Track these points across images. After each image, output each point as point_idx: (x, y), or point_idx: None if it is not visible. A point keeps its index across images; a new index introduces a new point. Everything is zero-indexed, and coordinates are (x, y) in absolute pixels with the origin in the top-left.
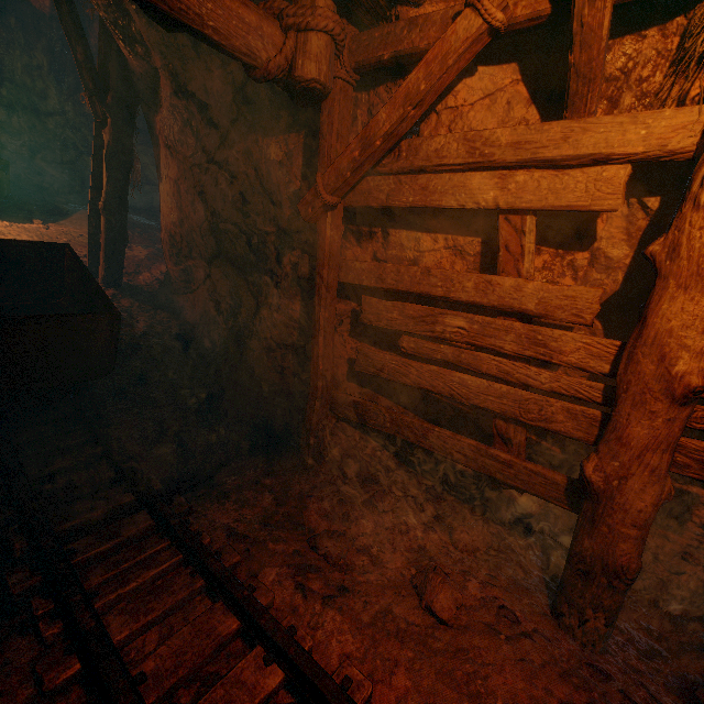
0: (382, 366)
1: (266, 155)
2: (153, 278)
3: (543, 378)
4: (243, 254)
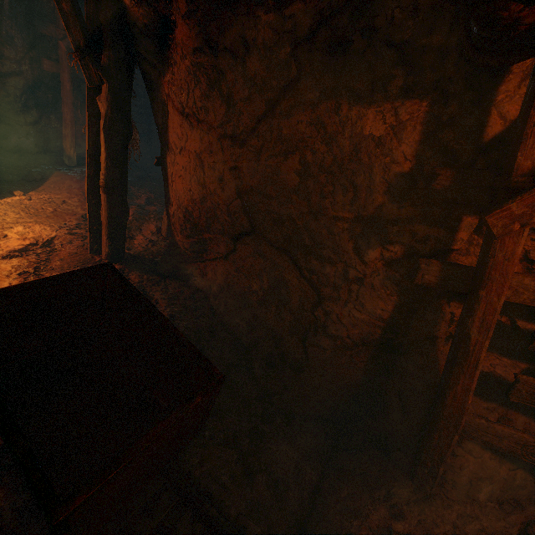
0: None
1: (354, 128)
2: (146, 241)
3: None
4: (290, 236)
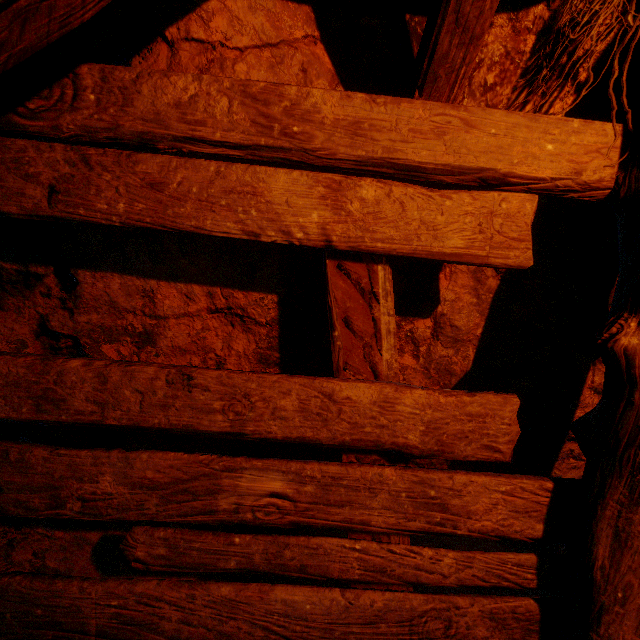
0: (78, 619)
1: None
2: None
3: (446, 567)
4: None
